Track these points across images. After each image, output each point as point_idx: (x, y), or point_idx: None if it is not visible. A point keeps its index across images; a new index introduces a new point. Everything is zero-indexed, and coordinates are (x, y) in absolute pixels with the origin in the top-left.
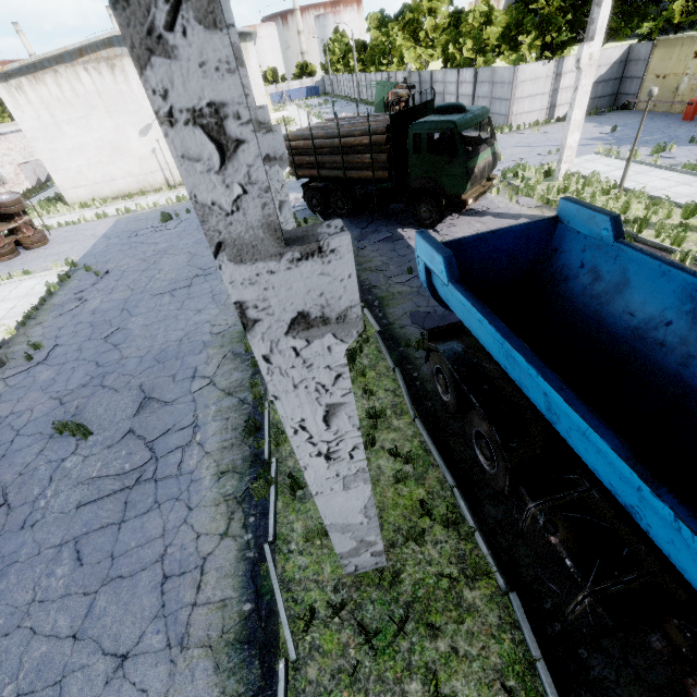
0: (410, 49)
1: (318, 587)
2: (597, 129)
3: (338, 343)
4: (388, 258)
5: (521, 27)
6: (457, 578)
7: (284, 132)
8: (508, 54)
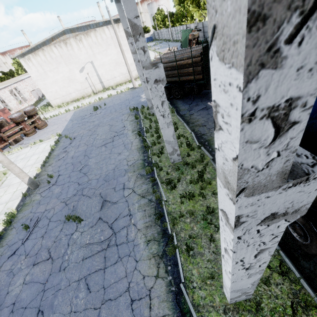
0: (196, 12)
1: (214, 310)
2: None
3: (285, 223)
4: (206, 118)
5: None
6: (299, 310)
7: None
8: None
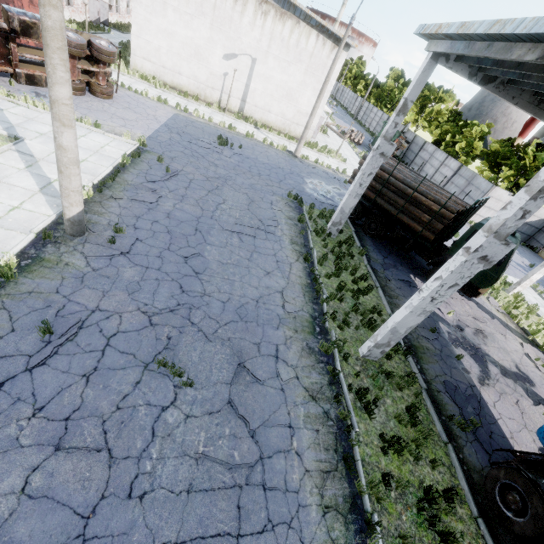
0: (413, 112)
1: None
2: (519, 257)
3: None
4: None
5: (504, 160)
6: None
7: (320, 121)
8: (484, 169)
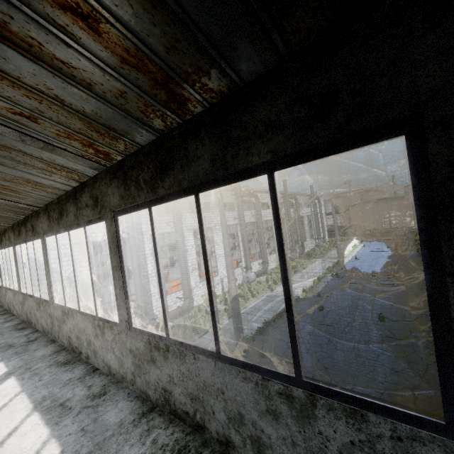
0: None
1: None
2: None
3: None
4: None
5: None
6: None
7: None
8: None
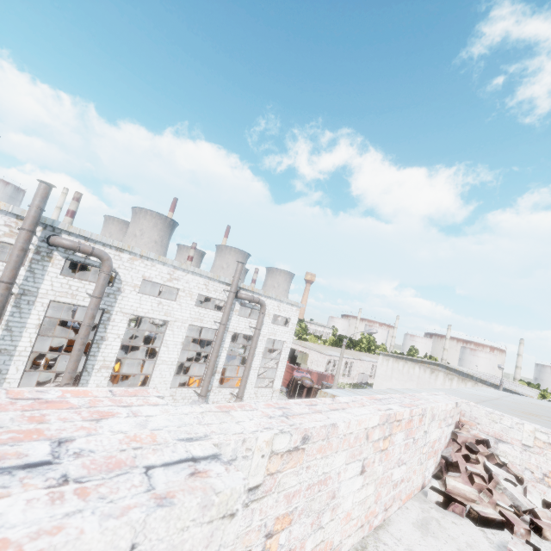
0: None
1: None
2: None
3: None
4: None
5: None
6: None
7: None
8: None
